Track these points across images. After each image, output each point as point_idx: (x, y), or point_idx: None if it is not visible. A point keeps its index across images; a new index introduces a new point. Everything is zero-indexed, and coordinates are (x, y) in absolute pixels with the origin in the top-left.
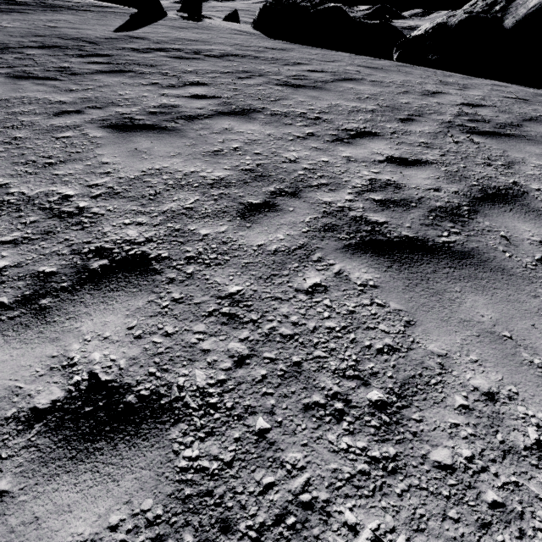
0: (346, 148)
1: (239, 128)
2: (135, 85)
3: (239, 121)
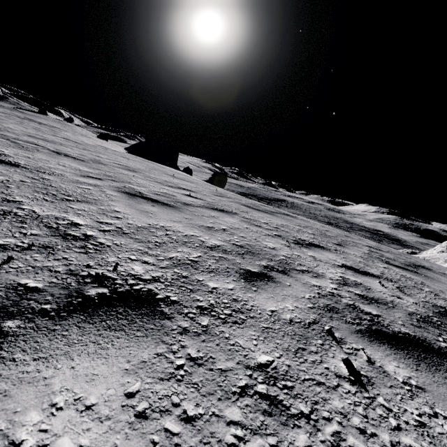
0: None
1: None
2: None
3: None
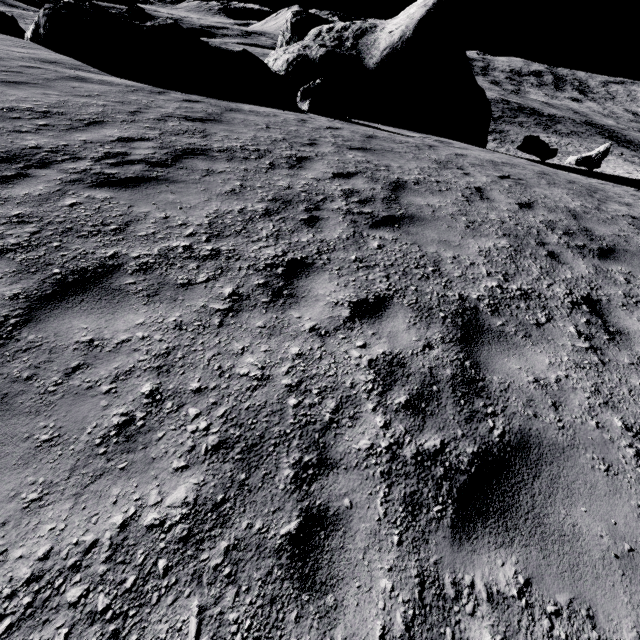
0: (639, 346)
1: (540, 371)
2: (220, 326)
3: (509, 351)
